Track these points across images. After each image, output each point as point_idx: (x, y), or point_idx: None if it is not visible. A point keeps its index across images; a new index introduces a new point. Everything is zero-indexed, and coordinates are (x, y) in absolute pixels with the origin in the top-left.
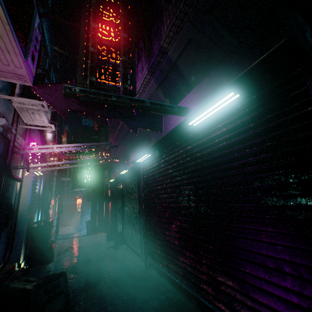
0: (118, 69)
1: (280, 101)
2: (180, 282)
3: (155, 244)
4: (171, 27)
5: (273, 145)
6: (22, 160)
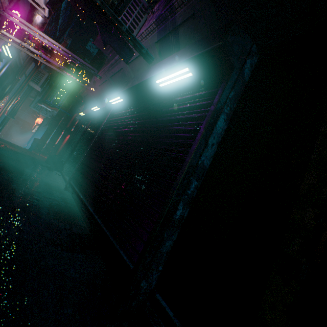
0: (140, 4)
1: (208, 91)
2: (83, 198)
3: (83, 172)
4: None
5: (186, 117)
6: None
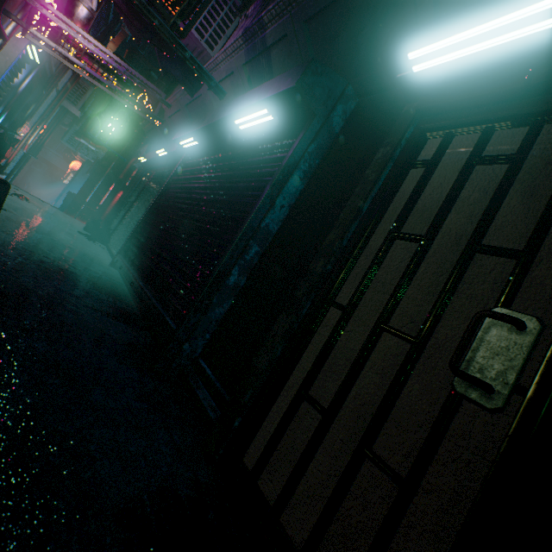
0: (229, 2)
1: (288, 142)
2: (133, 272)
3: (137, 242)
4: (276, 5)
5: (261, 172)
6: (21, 12)
